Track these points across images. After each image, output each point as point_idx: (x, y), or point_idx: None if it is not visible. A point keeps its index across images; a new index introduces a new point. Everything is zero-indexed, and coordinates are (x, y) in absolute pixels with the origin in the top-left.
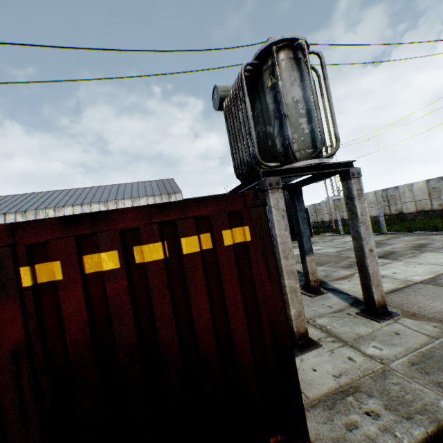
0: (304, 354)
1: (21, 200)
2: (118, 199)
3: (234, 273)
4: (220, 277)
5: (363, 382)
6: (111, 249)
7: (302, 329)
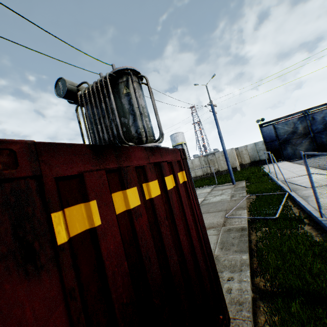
0: None
1: None
2: None
3: (187, 203)
4: (183, 207)
5: None
6: (133, 185)
7: None
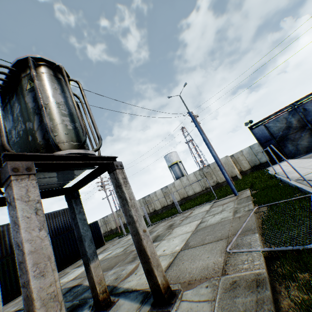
0: None
1: None
2: None
3: None
4: None
5: None
6: None
7: None
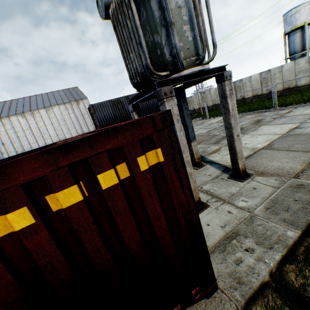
0: (199, 214)
1: None
2: (33, 109)
3: (153, 193)
4: (141, 199)
5: (240, 228)
6: (19, 207)
7: (197, 198)
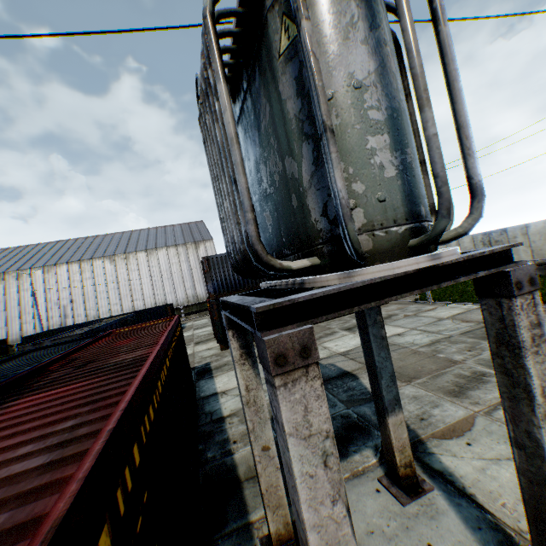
0: None
1: (0, 257)
2: (128, 251)
3: None
4: None
5: None
6: None
7: None
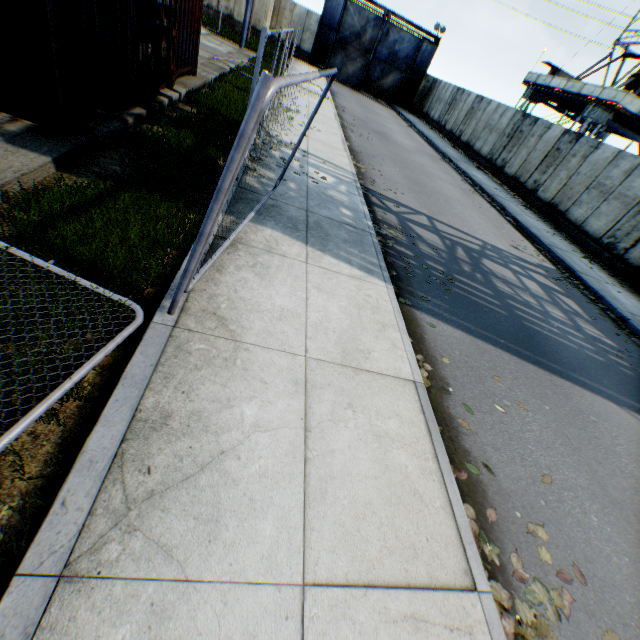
0: None
1: None
2: None
3: None
4: None
5: None
6: None
7: None
